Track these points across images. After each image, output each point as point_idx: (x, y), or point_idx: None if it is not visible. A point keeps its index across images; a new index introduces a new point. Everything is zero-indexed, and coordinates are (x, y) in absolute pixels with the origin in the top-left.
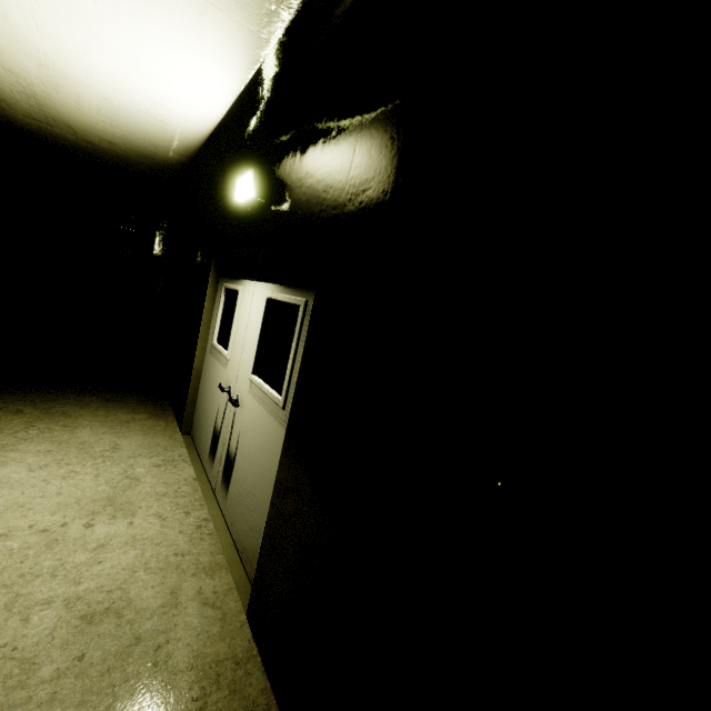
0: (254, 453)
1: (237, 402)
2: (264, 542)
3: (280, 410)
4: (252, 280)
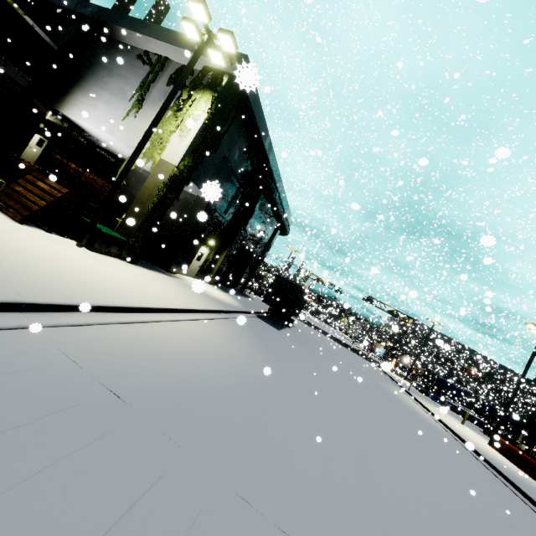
0: (35, 153)
1: (31, 148)
2: (38, 159)
3: (41, 149)
4: (37, 134)
